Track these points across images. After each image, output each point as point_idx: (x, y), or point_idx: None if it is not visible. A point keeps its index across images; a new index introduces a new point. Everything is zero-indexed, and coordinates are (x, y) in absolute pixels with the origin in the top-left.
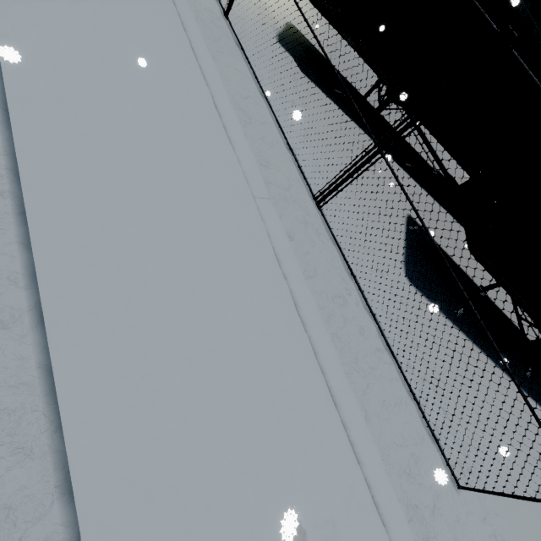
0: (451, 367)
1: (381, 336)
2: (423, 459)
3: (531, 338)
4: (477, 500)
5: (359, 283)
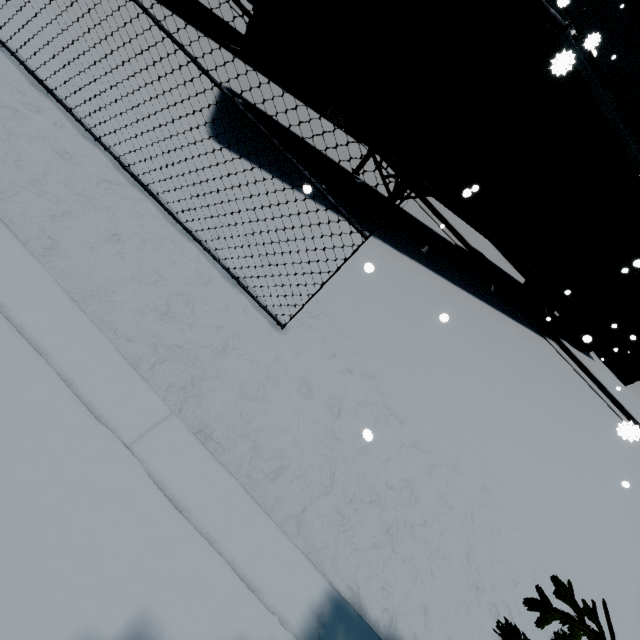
0: (295, 230)
1: (122, 169)
2: (206, 300)
3: (430, 225)
4: (319, 341)
5: (61, 99)
